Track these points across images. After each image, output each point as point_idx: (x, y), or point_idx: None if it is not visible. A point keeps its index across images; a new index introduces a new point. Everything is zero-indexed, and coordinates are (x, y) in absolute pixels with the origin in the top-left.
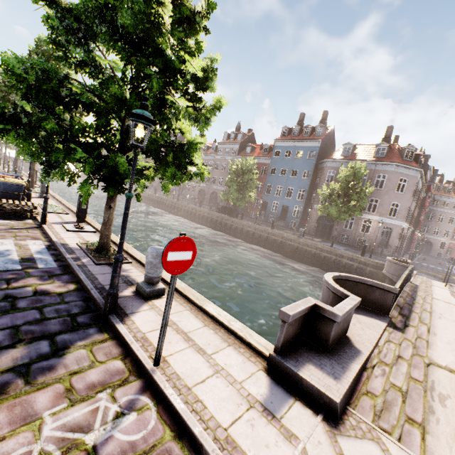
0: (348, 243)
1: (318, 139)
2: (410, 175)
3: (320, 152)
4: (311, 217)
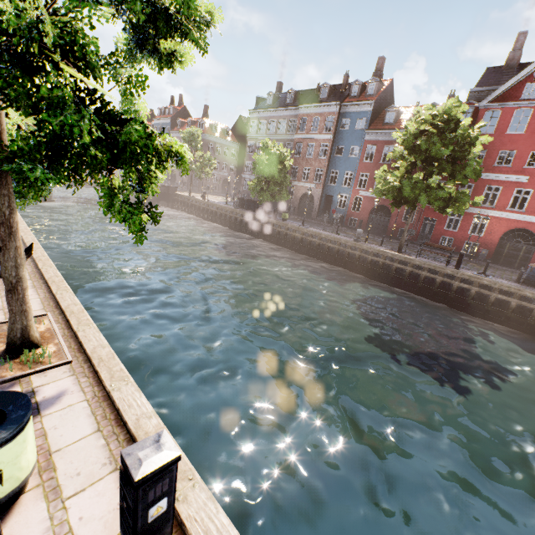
0: (181, 186)
1: (168, 117)
2: (202, 138)
3: (173, 126)
4: (169, 172)
